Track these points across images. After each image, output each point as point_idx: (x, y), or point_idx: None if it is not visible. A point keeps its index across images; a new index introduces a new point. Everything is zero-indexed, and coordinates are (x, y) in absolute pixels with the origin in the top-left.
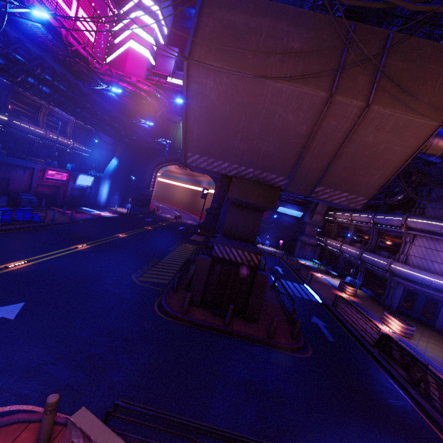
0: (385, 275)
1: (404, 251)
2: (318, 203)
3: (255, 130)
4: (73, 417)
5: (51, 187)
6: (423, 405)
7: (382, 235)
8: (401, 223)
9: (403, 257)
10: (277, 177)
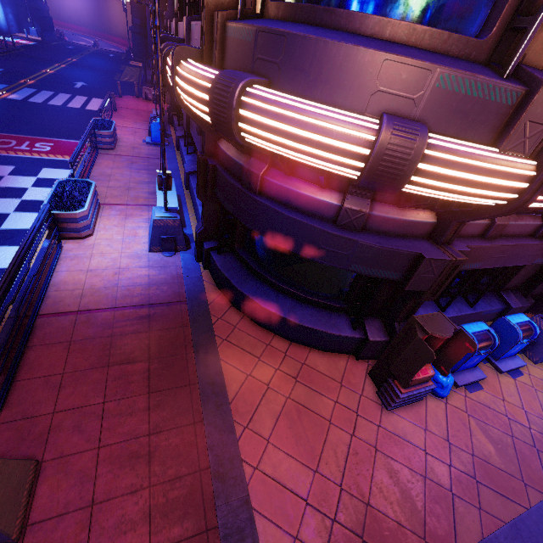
0: None
1: None
2: None
3: None
4: (143, 87)
5: None
6: None
7: None
8: None
9: None
10: None
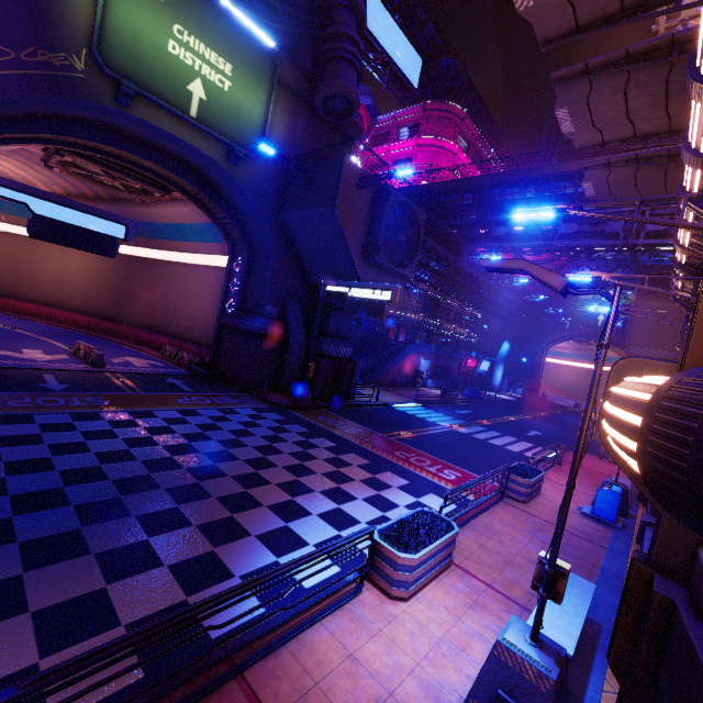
0: None
1: None
2: None
3: None
4: None
5: (464, 373)
6: None
7: None
8: None
9: None
10: None
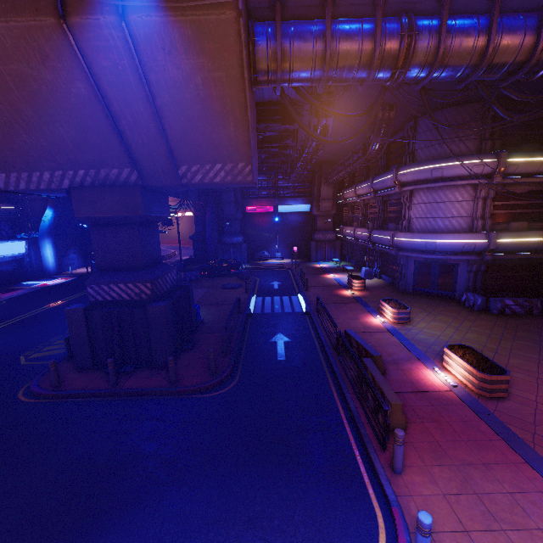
0: (392, 253)
1: (405, 216)
2: (320, 187)
3: (27, 112)
4: None
5: None
6: (352, 412)
7: (388, 203)
8: (393, 181)
9: (405, 223)
10: (120, 171)
